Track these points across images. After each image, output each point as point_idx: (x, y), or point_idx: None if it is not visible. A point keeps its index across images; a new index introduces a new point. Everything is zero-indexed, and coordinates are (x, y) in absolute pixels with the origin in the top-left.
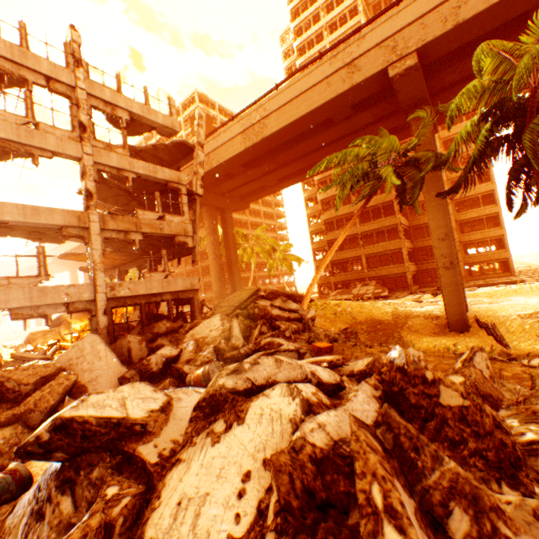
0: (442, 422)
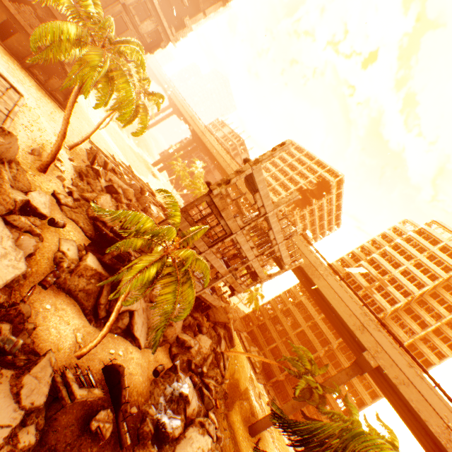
0: None
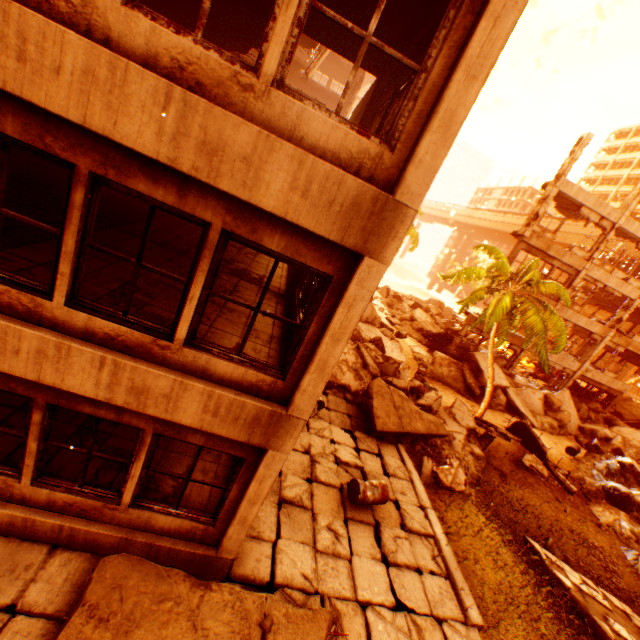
0: None
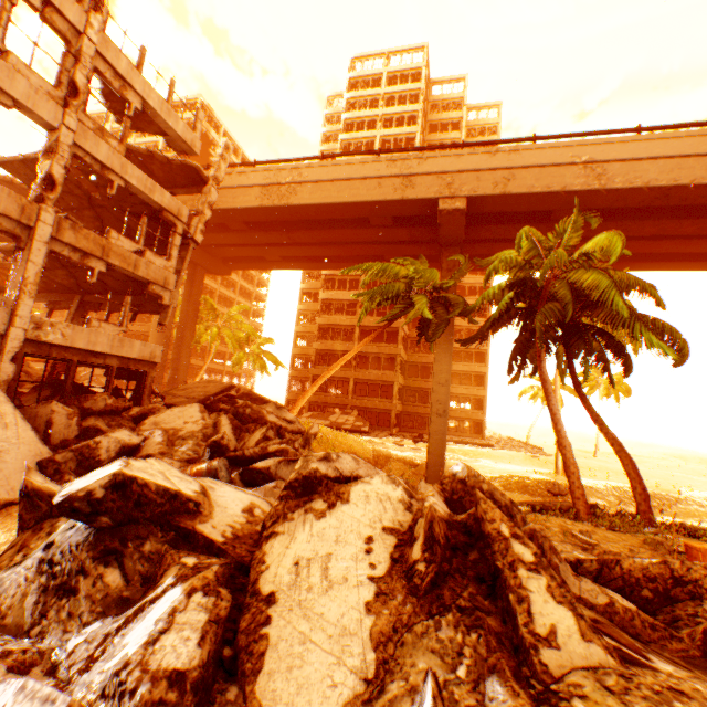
0: None
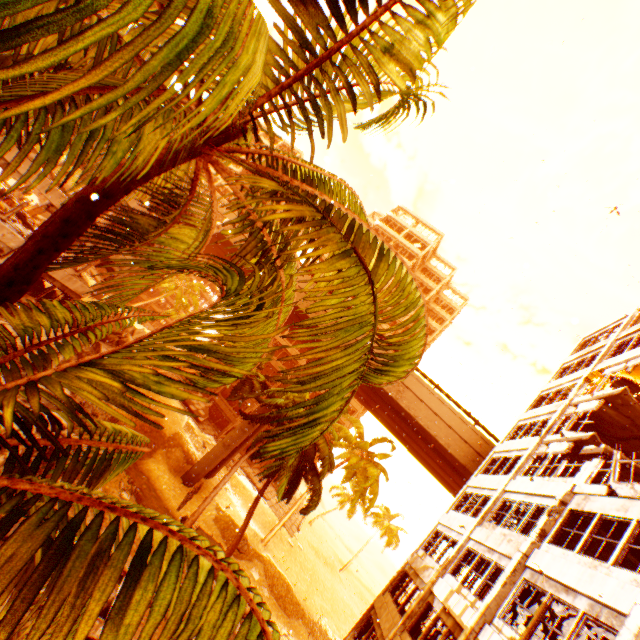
0: None
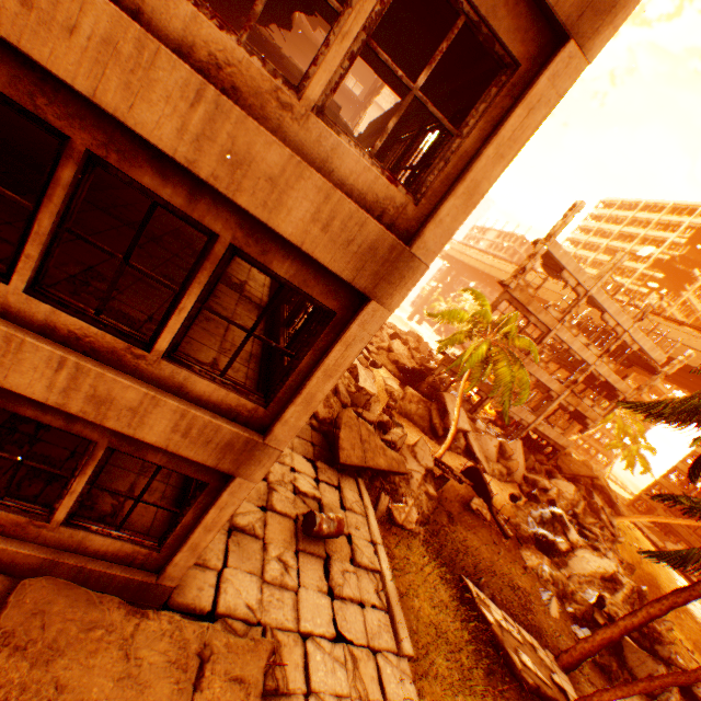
0: (638, 602)
